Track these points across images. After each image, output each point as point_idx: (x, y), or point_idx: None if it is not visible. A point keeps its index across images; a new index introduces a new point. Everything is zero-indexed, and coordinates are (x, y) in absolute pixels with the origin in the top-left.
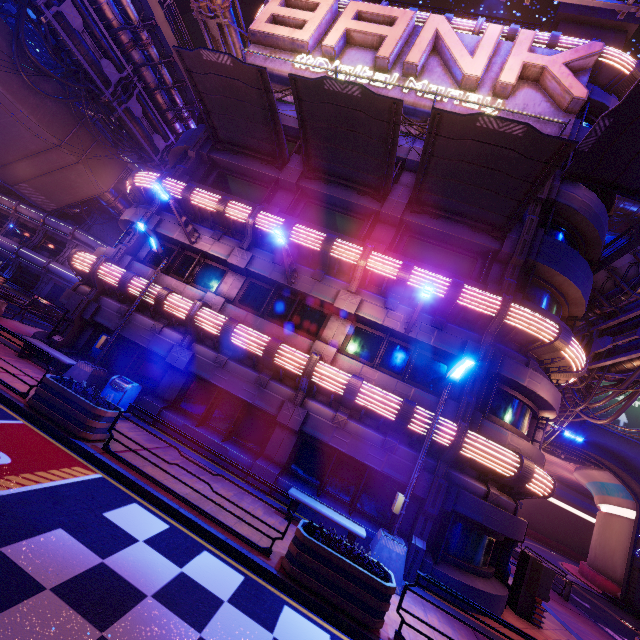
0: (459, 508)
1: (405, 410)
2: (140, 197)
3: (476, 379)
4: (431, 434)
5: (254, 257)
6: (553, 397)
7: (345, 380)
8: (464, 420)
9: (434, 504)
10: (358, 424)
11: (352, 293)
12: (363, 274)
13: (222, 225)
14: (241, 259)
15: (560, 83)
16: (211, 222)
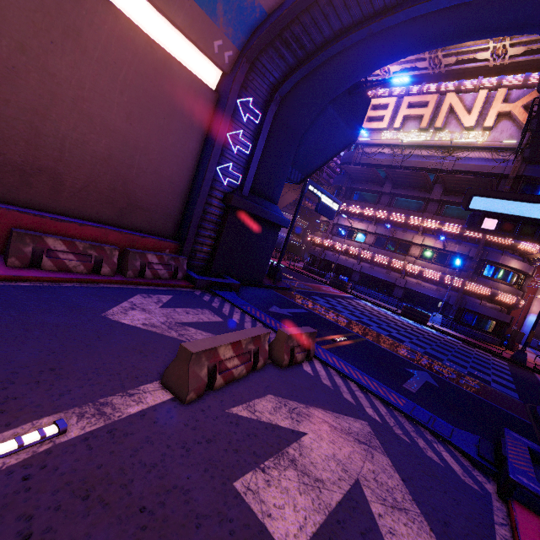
0: (467, 307)
1: (441, 276)
2: None
3: (475, 263)
4: (451, 283)
5: (377, 227)
6: (519, 266)
7: (418, 269)
8: (468, 278)
9: (456, 306)
10: (426, 283)
11: (419, 236)
12: (423, 228)
13: (362, 217)
14: (372, 229)
15: (518, 119)
16: (358, 216)
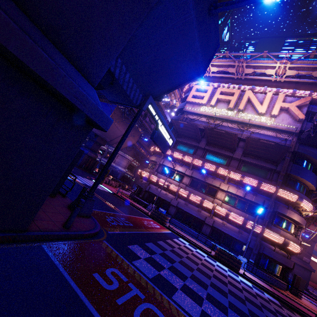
0: (264, 252)
1: (244, 221)
2: (156, 153)
3: (269, 212)
4: (253, 229)
5: (193, 172)
6: (300, 219)
7: (225, 211)
8: (265, 225)
9: (256, 250)
10: (230, 225)
11: (225, 184)
12: (228, 178)
13: (182, 162)
14: (189, 173)
15: (294, 113)
16: (179, 161)
